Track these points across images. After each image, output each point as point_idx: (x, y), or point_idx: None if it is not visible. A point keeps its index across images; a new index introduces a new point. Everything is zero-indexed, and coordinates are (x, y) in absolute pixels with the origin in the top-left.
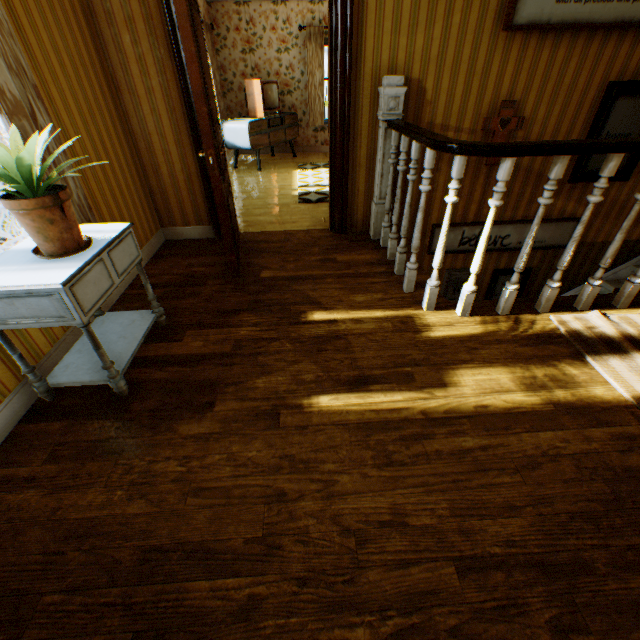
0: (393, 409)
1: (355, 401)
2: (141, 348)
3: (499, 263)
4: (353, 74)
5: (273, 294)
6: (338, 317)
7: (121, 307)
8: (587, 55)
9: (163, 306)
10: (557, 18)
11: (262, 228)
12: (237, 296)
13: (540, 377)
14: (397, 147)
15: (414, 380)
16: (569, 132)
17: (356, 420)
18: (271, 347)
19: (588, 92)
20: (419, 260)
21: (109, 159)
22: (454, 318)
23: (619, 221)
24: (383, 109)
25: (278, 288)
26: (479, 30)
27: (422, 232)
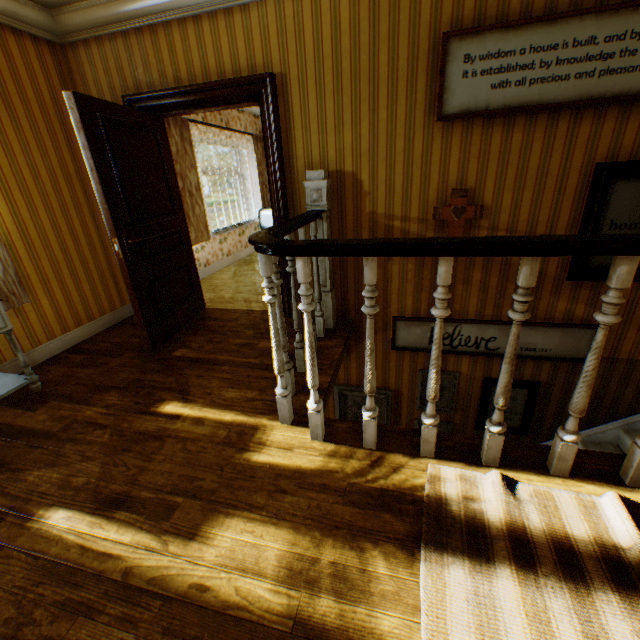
0: (104, 553)
1: (82, 527)
2: (2, 411)
3: (490, 370)
4: (288, 170)
5: (160, 375)
6: (186, 412)
7: (39, 368)
8: (555, 136)
9: (66, 372)
10: (497, 103)
11: (229, 305)
12: (130, 372)
13: (323, 564)
14: (340, 235)
15: (169, 517)
16: (553, 220)
17: (54, 555)
18: (91, 435)
19: (568, 175)
20: (384, 354)
21: (77, 243)
22: (303, 440)
23: None
24: (307, 200)
25: (172, 369)
26: (410, 123)
27: (383, 323)
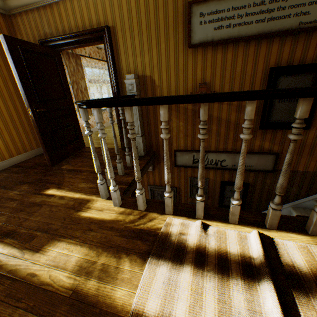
0: None
1: None
2: None
3: (224, 177)
4: (119, 75)
5: (52, 177)
6: (57, 193)
7: None
8: (248, 54)
9: (8, 175)
10: (218, 37)
11: (97, 145)
12: (38, 175)
13: (98, 264)
14: (146, 108)
15: (30, 241)
16: None
17: None
18: (8, 203)
19: (256, 74)
20: (171, 169)
21: (18, 113)
22: (110, 206)
23: (313, 157)
24: (127, 90)
25: (58, 174)
26: (176, 49)
27: (170, 153)
